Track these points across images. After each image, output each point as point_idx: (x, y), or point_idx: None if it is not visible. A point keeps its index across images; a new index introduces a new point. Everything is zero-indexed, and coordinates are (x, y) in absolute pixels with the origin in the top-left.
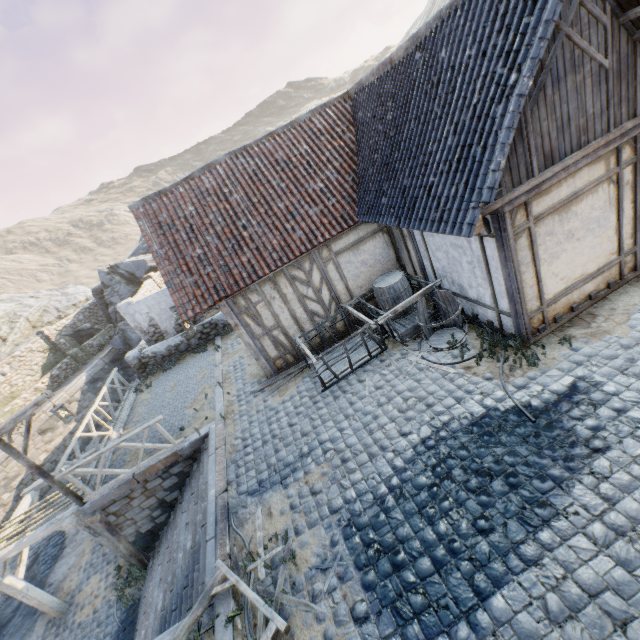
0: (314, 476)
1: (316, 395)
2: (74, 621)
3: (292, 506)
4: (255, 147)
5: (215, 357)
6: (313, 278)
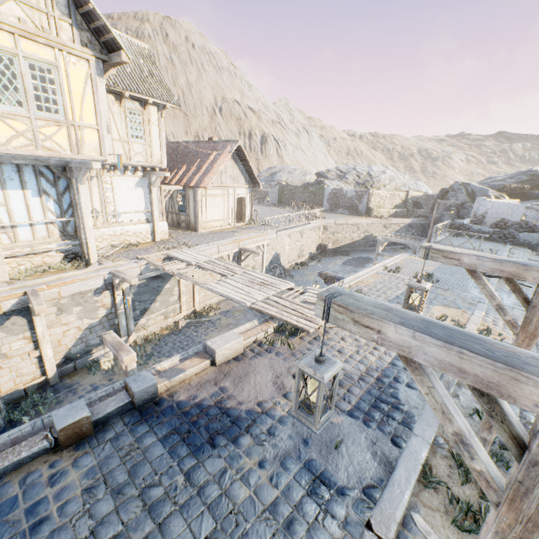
0: None
1: None
2: None
3: None
4: None
5: (506, 246)
6: None
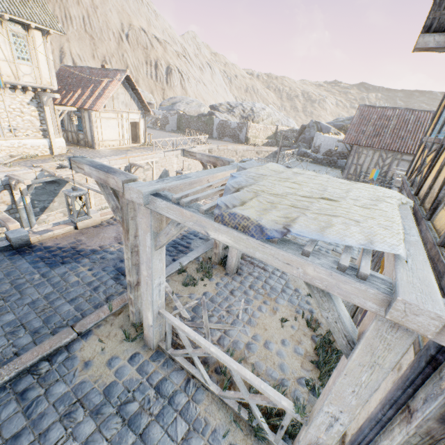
0: None
1: None
2: None
3: None
4: (417, 112)
5: (328, 168)
6: (386, 161)
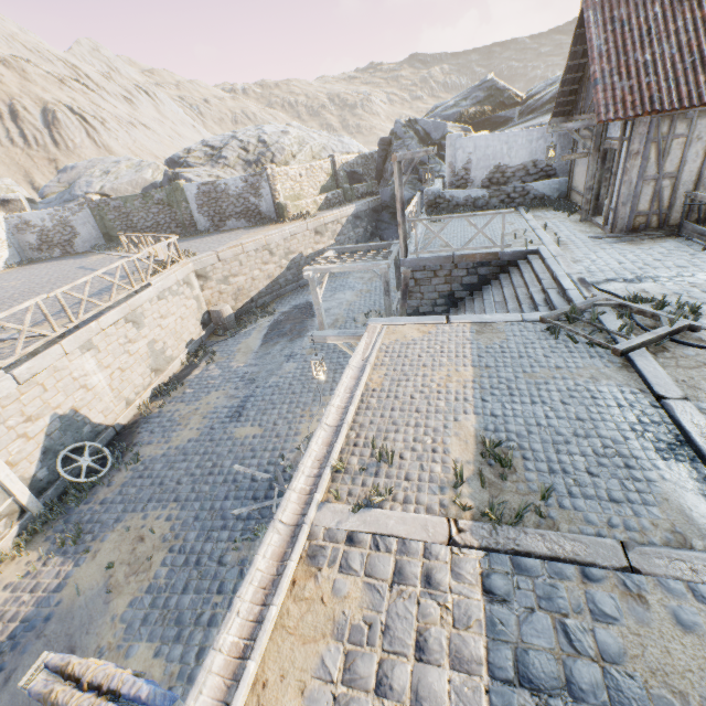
0: (704, 285)
1: (692, 251)
2: (336, 348)
3: (676, 293)
4: None
5: (524, 216)
6: None
